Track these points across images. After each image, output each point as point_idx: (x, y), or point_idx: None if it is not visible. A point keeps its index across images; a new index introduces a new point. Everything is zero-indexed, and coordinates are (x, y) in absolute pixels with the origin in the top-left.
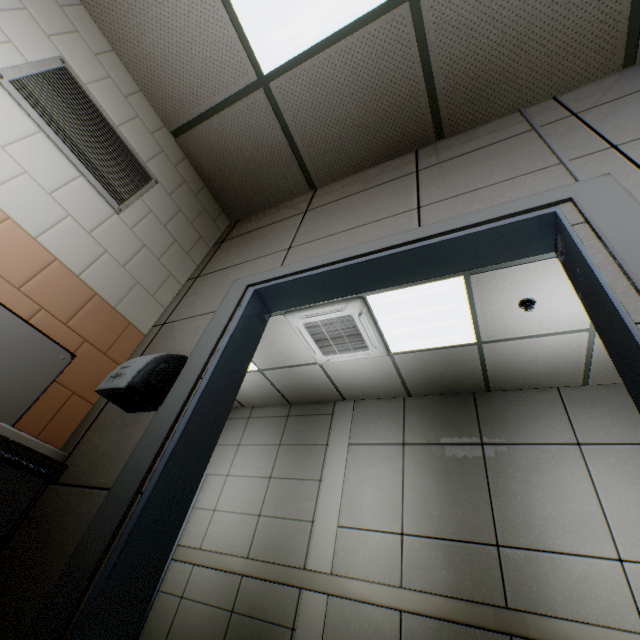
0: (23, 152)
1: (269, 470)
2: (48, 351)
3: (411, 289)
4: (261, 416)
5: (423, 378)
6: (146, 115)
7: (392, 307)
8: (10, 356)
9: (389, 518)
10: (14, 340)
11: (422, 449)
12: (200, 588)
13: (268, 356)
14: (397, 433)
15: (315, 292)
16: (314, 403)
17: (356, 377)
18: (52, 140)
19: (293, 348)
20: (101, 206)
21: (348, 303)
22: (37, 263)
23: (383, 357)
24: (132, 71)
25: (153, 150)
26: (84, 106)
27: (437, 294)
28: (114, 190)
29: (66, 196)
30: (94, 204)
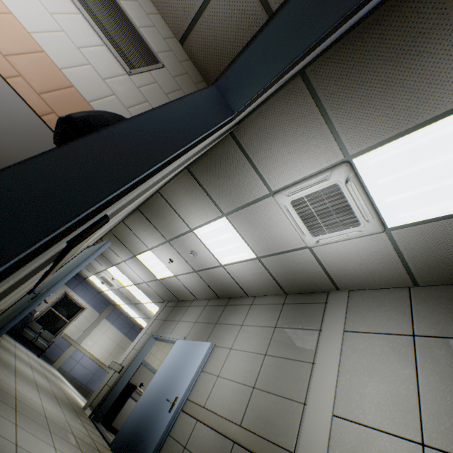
0: (64, 21)
1: (264, 348)
2: (50, 141)
3: (406, 138)
4: (261, 303)
5: (433, 260)
6: (161, 28)
7: (384, 167)
8: (18, 133)
9: (400, 419)
10: (24, 124)
11: (441, 343)
12: (199, 443)
13: (263, 242)
14: (403, 323)
15: (273, 58)
16: (307, 293)
17: (348, 262)
18: (87, 20)
19: (283, 232)
20: (116, 67)
21: (332, 170)
22: (58, 84)
23: (378, 234)
24: (153, 0)
25: (164, 48)
26: (115, 9)
27: (444, 137)
28: (128, 60)
29: (90, 53)
30: (111, 64)
